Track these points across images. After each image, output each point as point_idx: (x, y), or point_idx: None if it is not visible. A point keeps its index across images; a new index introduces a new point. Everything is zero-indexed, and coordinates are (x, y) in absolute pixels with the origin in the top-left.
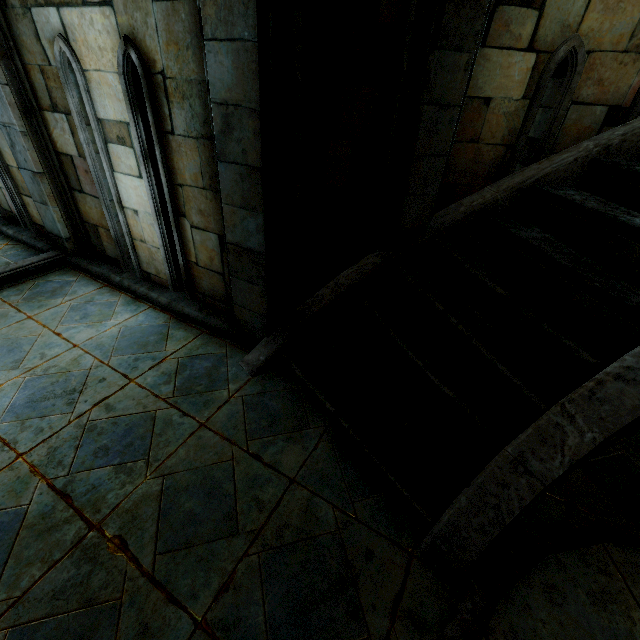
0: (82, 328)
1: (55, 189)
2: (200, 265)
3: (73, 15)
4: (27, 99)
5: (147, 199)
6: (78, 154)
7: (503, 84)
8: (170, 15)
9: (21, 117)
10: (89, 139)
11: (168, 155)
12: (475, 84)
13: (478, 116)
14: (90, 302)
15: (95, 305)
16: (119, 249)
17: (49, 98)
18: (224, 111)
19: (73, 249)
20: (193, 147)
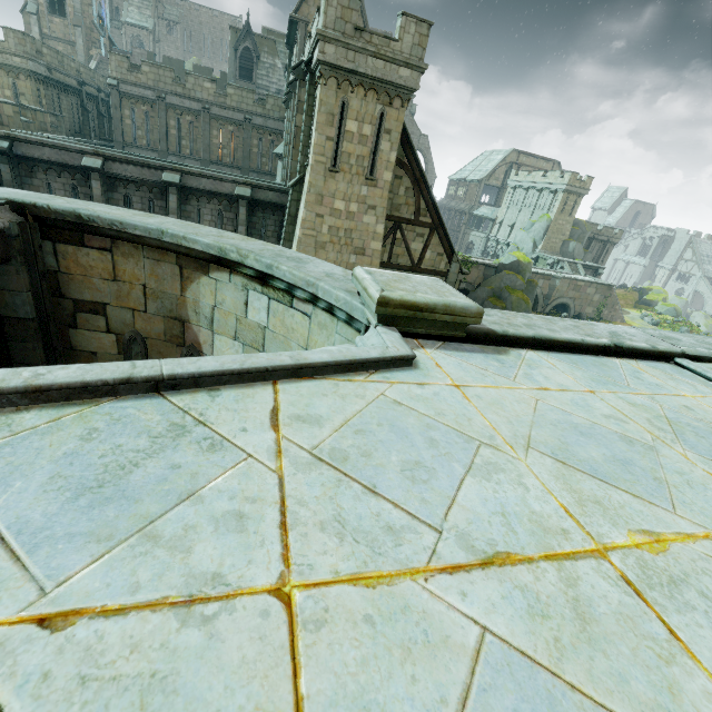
0: None
1: None
2: None
3: None
4: None
5: None
6: None
7: (101, 346)
8: None
9: None
10: None
11: None
12: (81, 345)
13: (92, 360)
14: None
15: None
16: None
17: None
18: None
19: None
20: None
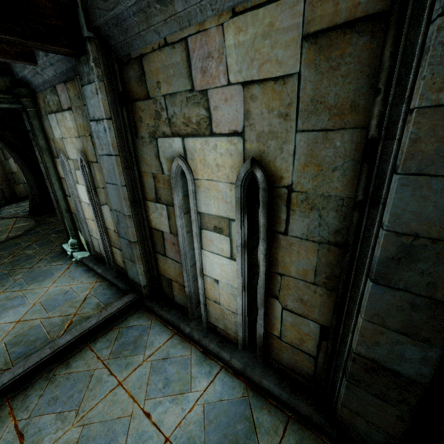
0: (167, 404)
1: (142, 251)
2: (283, 340)
3: (196, 142)
4: (136, 193)
5: (233, 275)
6: (169, 231)
7: None
8: (317, 142)
9: (129, 205)
10: (184, 223)
11: (272, 249)
12: None
13: None
14: (167, 359)
15: (172, 364)
16: (190, 302)
17: (155, 193)
18: (407, 241)
19: (147, 293)
20: (310, 248)
